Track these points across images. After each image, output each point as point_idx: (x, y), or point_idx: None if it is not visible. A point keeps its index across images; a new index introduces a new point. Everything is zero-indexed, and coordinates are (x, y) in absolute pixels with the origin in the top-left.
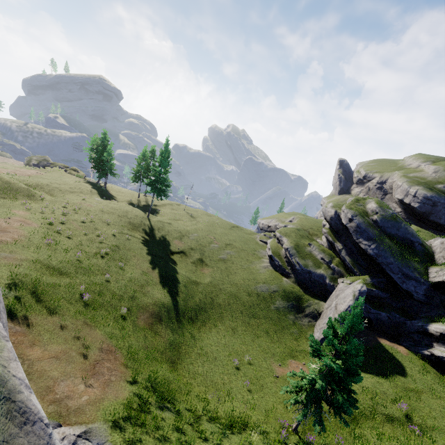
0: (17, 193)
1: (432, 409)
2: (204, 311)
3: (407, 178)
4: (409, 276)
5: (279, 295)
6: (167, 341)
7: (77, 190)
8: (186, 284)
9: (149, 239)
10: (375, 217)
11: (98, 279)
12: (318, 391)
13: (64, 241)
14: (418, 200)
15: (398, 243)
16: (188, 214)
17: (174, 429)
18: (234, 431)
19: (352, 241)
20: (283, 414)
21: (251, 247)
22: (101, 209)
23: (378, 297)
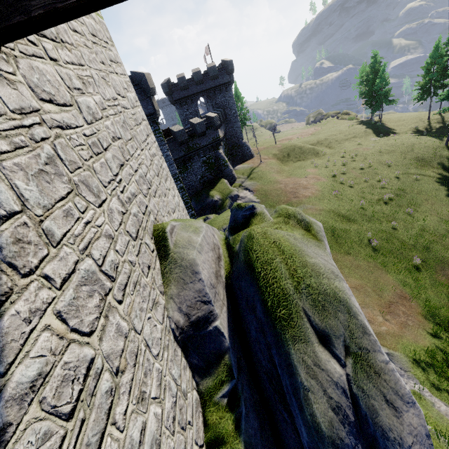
0: (306, 154)
1: None
2: None
3: None
4: None
5: None
6: None
7: (351, 135)
8: None
9: (448, 176)
10: None
11: (383, 226)
12: None
13: (347, 191)
14: None
15: None
16: None
17: None
18: None
19: None
20: None
21: None
22: (379, 150)
23: None
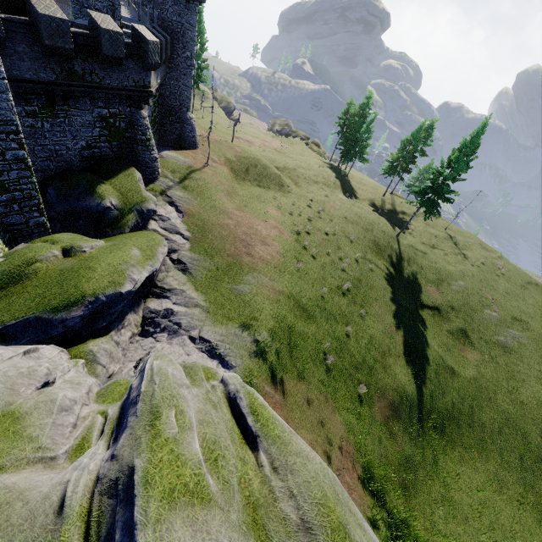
0: (270, 181)
1: None
2: (456, 423)
3: None
4: None
5: None
6: (403, 452)
7: (321, 179)
8: (437, 369)
9: (394, 274)
10: None
11: (340, 331)
12: None
13: (309, 263)
14: None
15: None
16: (450, 239)
17: None
18: None
19: None
20: None
21: None
22: (345, 215)
23: None
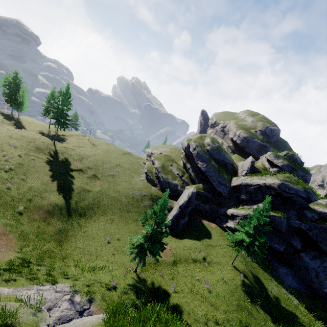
0: None
1: (218, 253)
2: (92, 209)
3: (236, 125)
4: (221, 183)
5: (148, 198)
6: (57, 228)
7: None
8: (79, 192)
9: (52, 160)
10: (208, 147)
11: None
12: (142, 245)
13: None
14: (240, 139)
15: (219, 163)
16: (90, 143)
17: (45, 274)
18: (92, 274)
19: (196, 163)
20: (131, 264)
21: (135, 167)
22: (10, 136)
23: (206, 196)
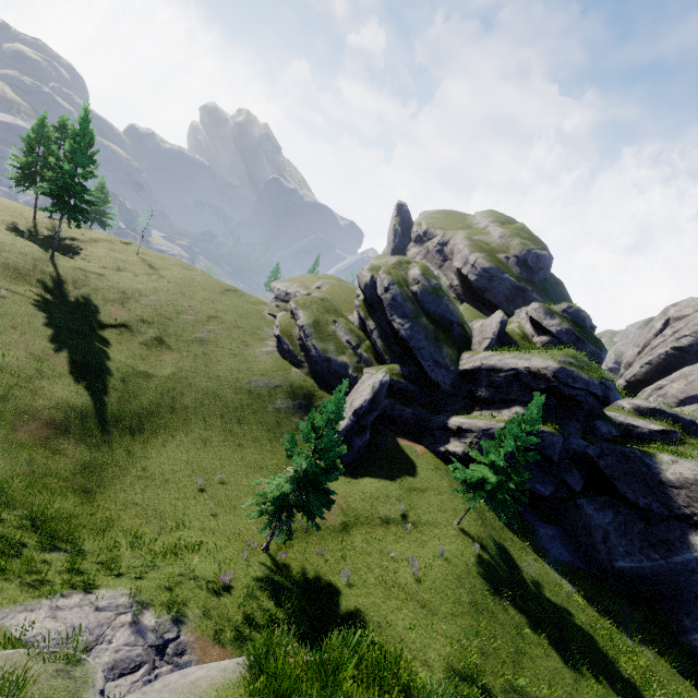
0: None
1: (431, 505)
2: (157, 417)
3: (470, 241)
4: (439, 363)
5: (283, 392)
6: (79, 462)
7: None
8: (126, 377)
9: (51, 299)
10: (416, 288)
11: None
12: (287, 496)
13: None
14: (476, 272)
15: (436, 322)
16: (143, 262)
17: (64, 571)
18: (174, 562)
19: (387, 319)
20: (256, 535)
21: (252, 324)
22: None
23: (407, 390)
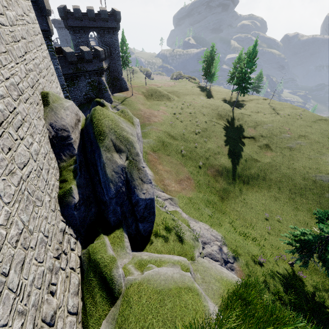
0: (163, 97)
1: None
2: (256, 180)
3: None
4: None
5: None
6: (222, 187)
7: (191, 93)
8: (247, 160)
9: (228, 126)
10: None
11: (191, 145)
12: (308, 243)
13: (178, 123)
14: None
15: None
16: (270, 107)
17: (207, 217)
18: (242, 239)
19: None
20: (288, 255)
21: None
22: (202, 105)
23: None
